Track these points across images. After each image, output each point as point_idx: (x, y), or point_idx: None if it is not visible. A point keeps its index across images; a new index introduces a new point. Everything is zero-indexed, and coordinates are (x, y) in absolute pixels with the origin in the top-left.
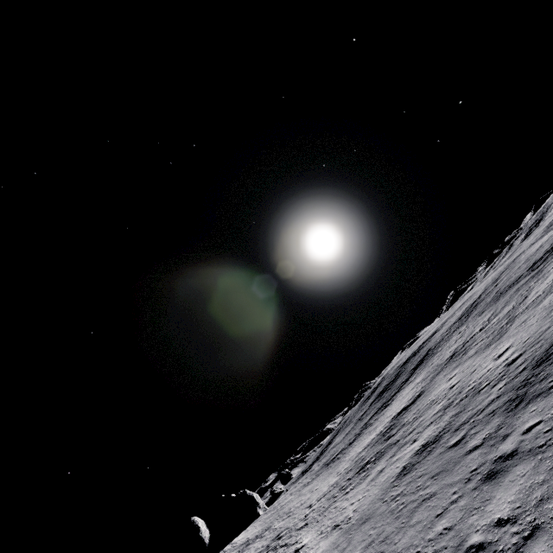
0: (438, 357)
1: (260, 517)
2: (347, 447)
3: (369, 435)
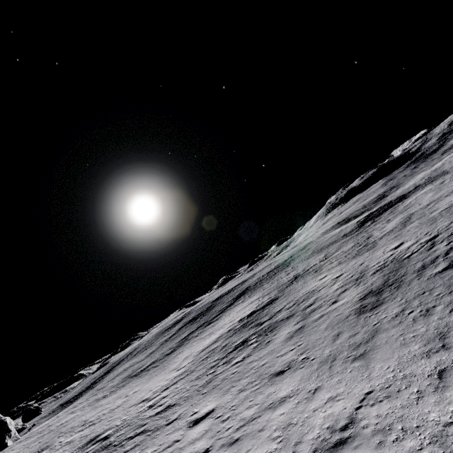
0: (270, 284)
1: (9, 447)
2: (165, 356)
3: (205, 339)
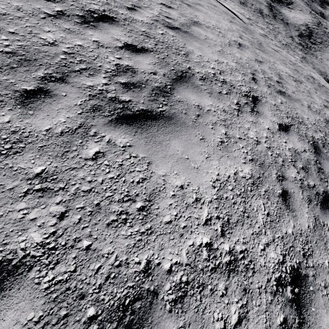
0: None
1: None
2: None
3: None
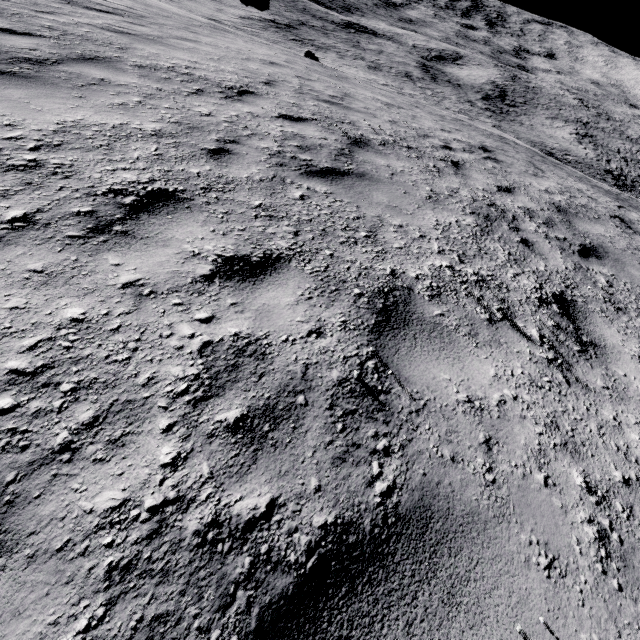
0: None
1: None
2: None
3: (221, 5)
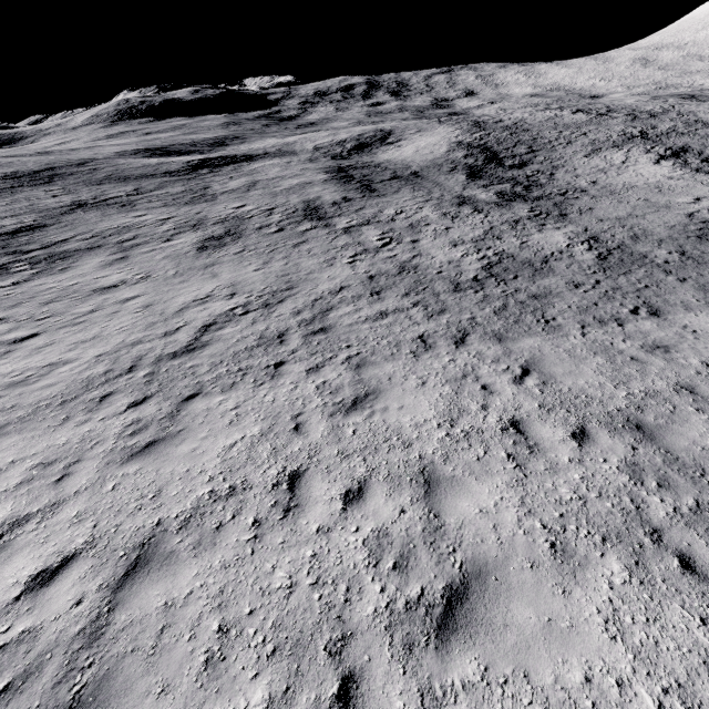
0: (9, 203)
1: None
2: None
3: None
